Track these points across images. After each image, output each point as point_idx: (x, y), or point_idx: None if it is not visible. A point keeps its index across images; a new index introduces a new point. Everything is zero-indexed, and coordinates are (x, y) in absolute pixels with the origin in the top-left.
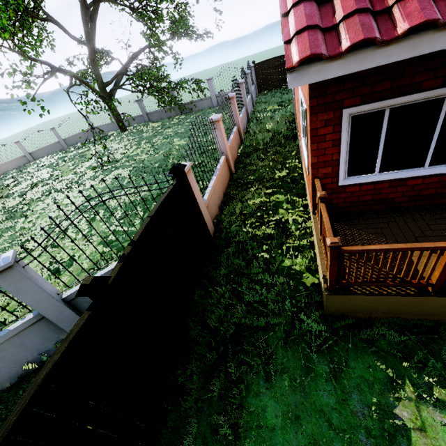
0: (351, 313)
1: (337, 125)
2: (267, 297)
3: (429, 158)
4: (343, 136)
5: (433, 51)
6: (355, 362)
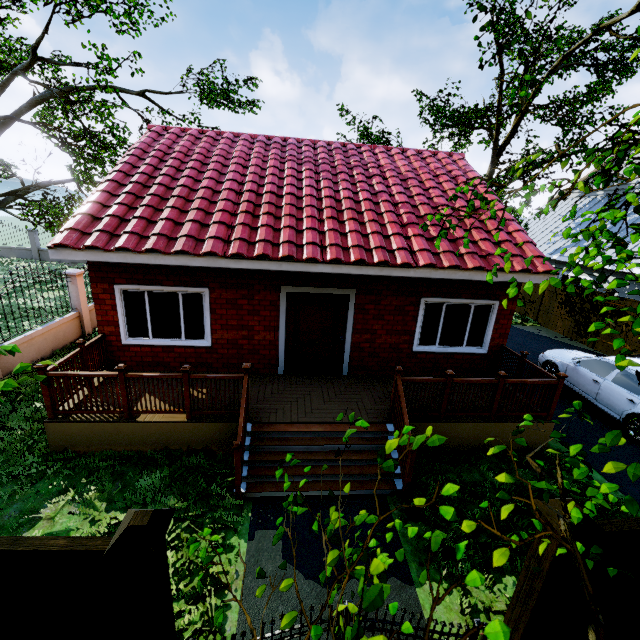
0: (73, 447)
1: (113, 294)
2: (5, 440)
3: (184, 333)
4: (119, 303)
5: (136, 262)
6: (44, 483)
